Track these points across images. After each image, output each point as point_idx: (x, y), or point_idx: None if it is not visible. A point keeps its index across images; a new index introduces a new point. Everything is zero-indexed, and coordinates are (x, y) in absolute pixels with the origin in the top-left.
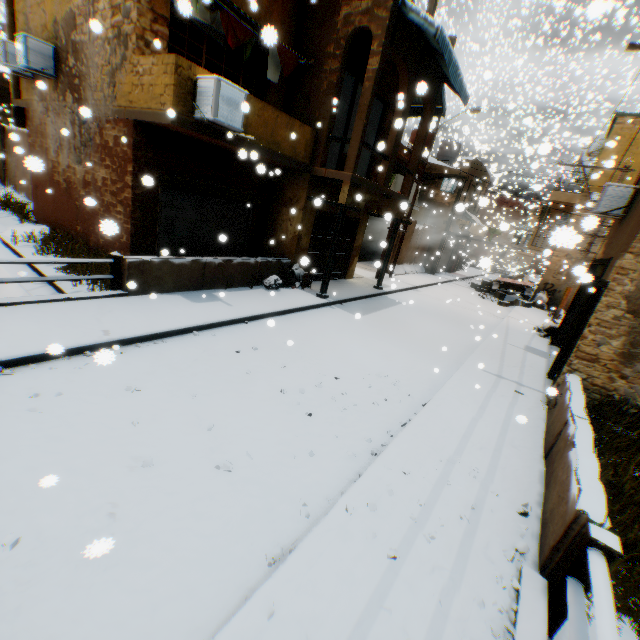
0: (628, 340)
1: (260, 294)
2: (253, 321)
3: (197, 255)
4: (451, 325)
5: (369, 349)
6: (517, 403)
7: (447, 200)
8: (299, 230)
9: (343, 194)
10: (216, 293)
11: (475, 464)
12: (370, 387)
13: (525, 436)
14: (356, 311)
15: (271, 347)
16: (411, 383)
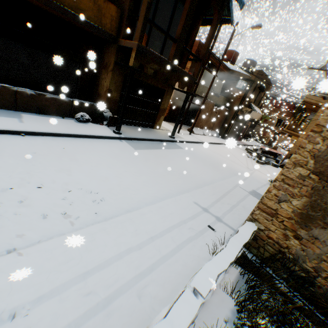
0: (310, 202)
1: (65, 122)
2: (33, 136)
3: (34, 91)
4: (207, 167)
5: (111, 170)
6: (199, 238)
7: (239, 94)
8: (109, 85)
9: (132, 59)
10: (25, 114)
11: (45, 322)
12: (64, 200)
13: (170, 280)
14: (138, 146)
15: (14, 153)
16: (115, 203)
